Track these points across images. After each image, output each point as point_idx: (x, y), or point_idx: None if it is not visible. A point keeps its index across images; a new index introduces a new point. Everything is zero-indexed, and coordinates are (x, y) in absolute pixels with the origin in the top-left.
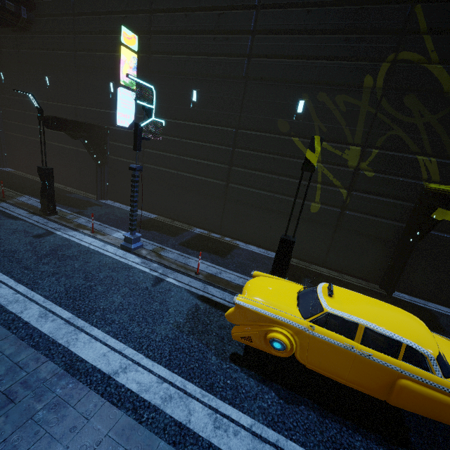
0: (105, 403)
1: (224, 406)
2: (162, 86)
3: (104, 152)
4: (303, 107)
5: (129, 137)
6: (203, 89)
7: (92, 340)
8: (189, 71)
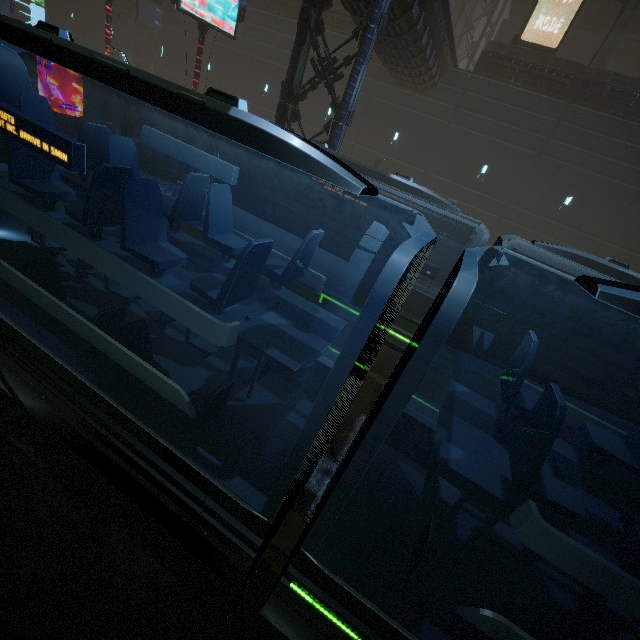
0: None
1: None
2: (59, 8)
3: None
4: (114, 32)
5: None
6: (77, 14)
7: None
8: (69, 1)
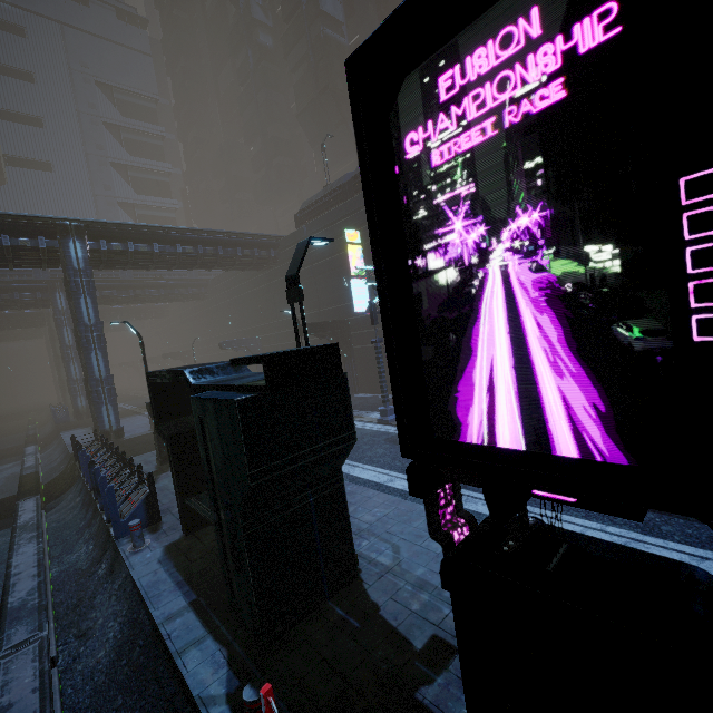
0: (380, 493)
1: (476, 494)
2: None
3: (348, 344)
4: None
5: (368, 321)
6: None
7: (365, 470)
8: None
